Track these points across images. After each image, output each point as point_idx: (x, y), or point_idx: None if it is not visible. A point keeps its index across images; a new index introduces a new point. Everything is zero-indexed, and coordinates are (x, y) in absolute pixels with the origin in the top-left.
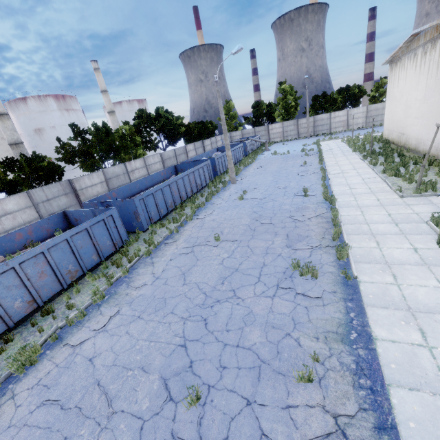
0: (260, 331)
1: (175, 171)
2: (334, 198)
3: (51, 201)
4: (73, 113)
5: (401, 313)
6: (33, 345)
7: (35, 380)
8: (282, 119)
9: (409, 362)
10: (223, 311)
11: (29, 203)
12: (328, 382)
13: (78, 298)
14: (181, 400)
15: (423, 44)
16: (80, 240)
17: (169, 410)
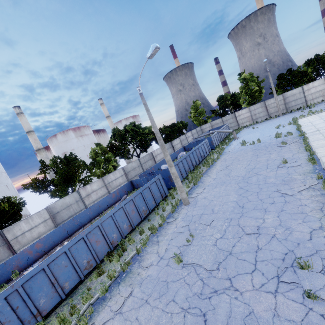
0: None
1: (132, 186)
2: None
3: None
4: (85, 137)
5: None
6: None
7: None
8: (247, 104)
9: None
10: None
11: None
12: None
13: None
14: None
15: None
16: None
17: None
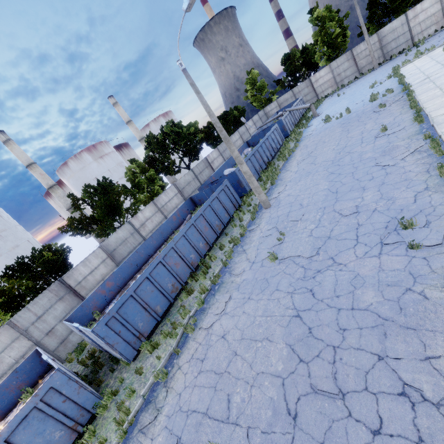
0: None
1: (193, 204)
2: None
3: (43, 317)
4: (107, 157)
5: None
6: None
7: None
8: (327, 60)
9: None
10: None
11: (14, 334)
12: None
13: None
14: None
15: None
16: None
17: None
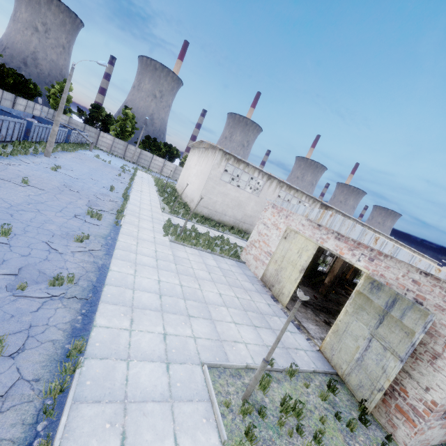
0: (56, 226)
1: None
2: (128, 198)
3: None
4: None
5: (133, 238)
6: None
7: None
8: (116, 134)
9: (127, 247)
10: (28, 215)
11: None
12: (91, 244)
13: None
14: None
15: (203, 148)
16: None
17: None
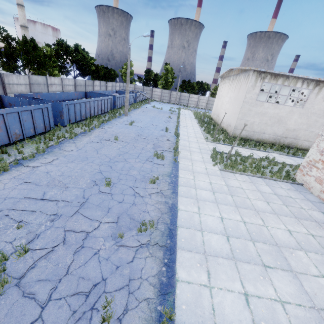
0: (137, 171)
1: (85, 96)
2: (179, 135)
3: None
4: None
5: (190, 172)
6: (5, 162)
7: (11, 176)
8: (162, 87)
9: (187, 182)
10: (120, 165)
11: None
12: (160, 184)
13: (23, 150)
14: (102, 185)
15: (233, 75)
16: (26, 116)
17: (96, 187)
